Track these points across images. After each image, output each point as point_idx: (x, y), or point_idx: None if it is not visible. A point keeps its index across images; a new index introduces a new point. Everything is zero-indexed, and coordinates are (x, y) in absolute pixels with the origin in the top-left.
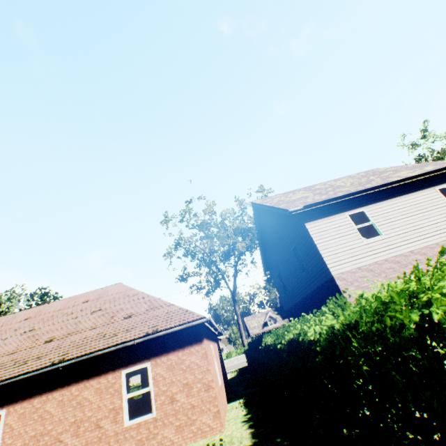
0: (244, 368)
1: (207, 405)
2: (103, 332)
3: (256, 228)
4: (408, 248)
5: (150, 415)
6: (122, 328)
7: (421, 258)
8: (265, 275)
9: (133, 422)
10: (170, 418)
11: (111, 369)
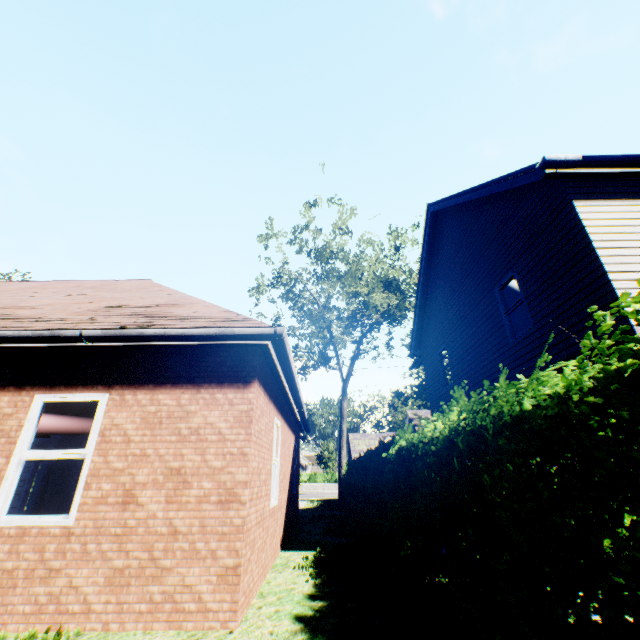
0: (332, 502)
1: (211, 543)
2: (46, 313)
3: (420, 261)
4: None
5: (58, 519)
6: (85, 315)
7: None
8: (412, 355)
9: (11, 522)
10: (105, 543)
11: (14, 384)
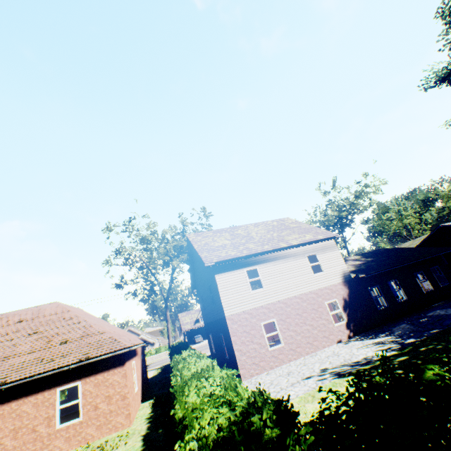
0: (167, 367)
1: (122, 410)
2: (41, 356)
3: (188, 256)
4: (277, 298)
5: (77, 419)
6: (58, 354)
7: (283, 306)
8: (193, 293)
9: (64, 425)
10: (93, 420)
11: (47, 388)
